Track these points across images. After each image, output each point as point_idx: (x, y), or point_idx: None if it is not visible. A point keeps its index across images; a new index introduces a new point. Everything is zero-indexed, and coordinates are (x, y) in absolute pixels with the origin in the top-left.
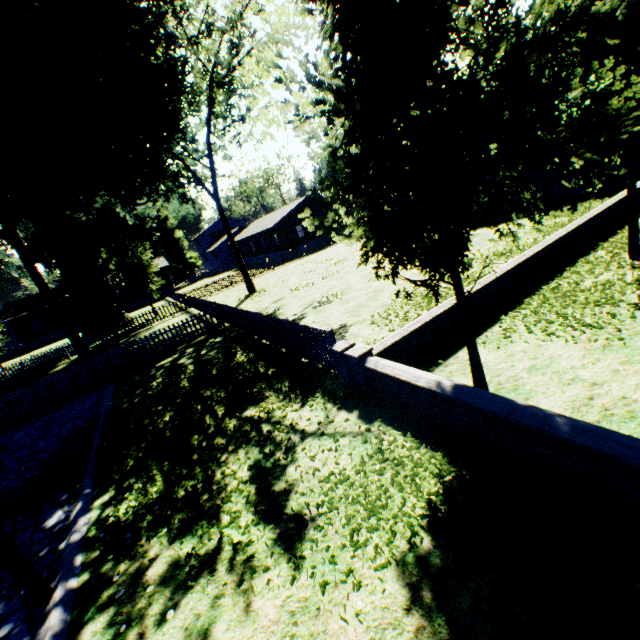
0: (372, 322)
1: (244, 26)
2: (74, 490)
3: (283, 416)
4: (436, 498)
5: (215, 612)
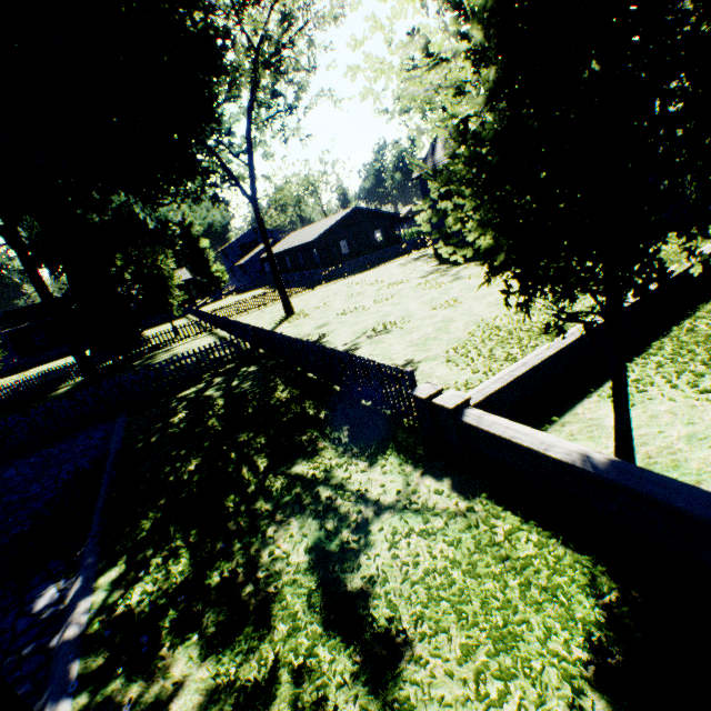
0: (448, 359)
1: None
2: (72, 558)
3: (346, 478)
4: (601, 633)
5: None
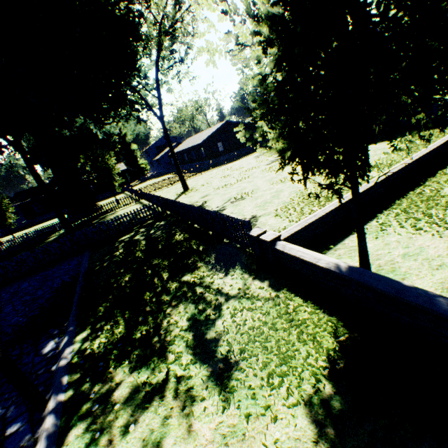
0: (276, 214)
1: None
2: (62, 327)
3: (211, 282)
4: (334, 354)
5: (165, 429)
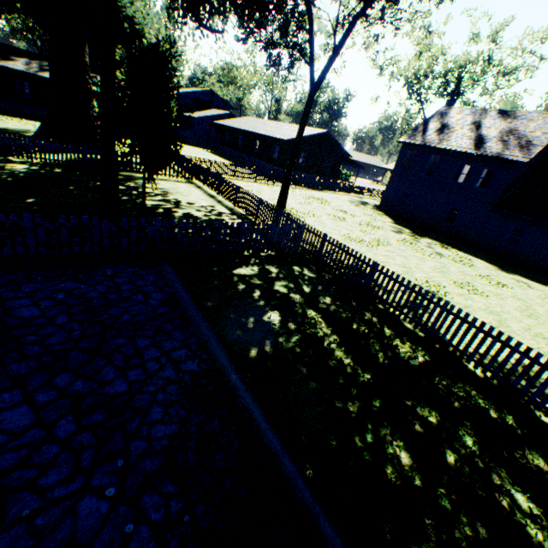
0: None
1: None
2: None
3: None
4: None
5: None
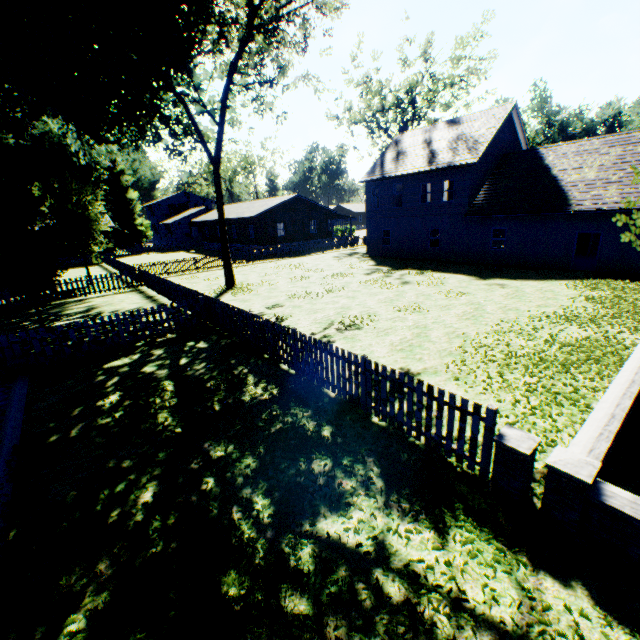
0: (456, 377)
1: None
2: None
3: (417, 559)
4: None
5: None
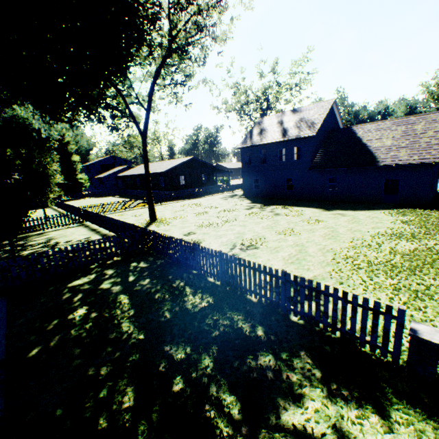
0: (340, 282)
1: (208, 17)
2: None
3: None
4: None
5: None
